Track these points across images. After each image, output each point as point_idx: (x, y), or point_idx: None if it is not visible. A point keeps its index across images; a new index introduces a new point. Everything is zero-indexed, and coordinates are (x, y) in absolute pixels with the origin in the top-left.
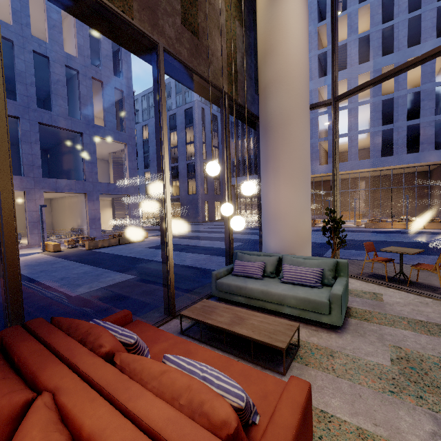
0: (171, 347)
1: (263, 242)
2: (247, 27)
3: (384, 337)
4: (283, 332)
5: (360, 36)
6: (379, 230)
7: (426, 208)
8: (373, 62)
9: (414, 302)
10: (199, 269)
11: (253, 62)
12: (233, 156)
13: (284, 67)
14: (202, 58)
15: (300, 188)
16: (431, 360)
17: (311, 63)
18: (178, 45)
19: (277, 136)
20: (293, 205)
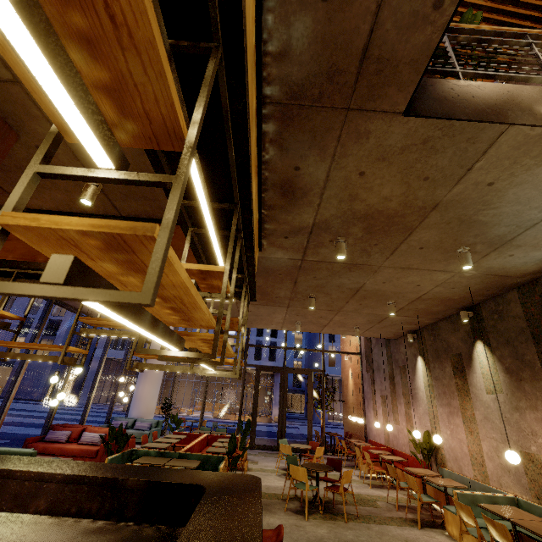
0: None
1: (129, 413)
2: None
3: None
4: None
5: None
6: (224, 420)
7: (269, 405)
8: None
9: None
10: None
11: None
12: None
13: None
14: None
15: (155, 386)
16: None
17: None
18: None
19: (151, 360)
20: (150, 394)
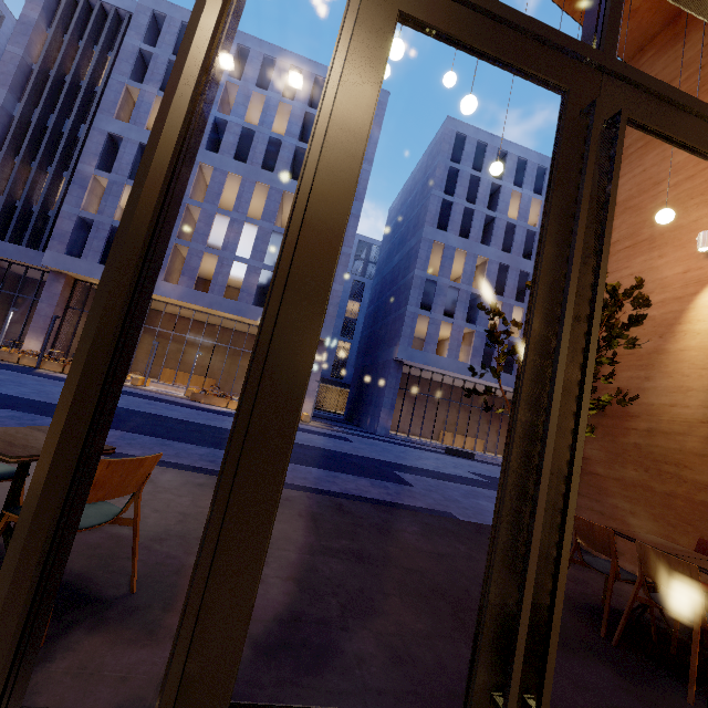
0: None
1: None
2: None
3: None
4: None
5: (272, 135)
6: (203, 406)
7: None
8: (277, 177)
9: None
10: None
11: None
12: None
13: None
14: None
15: None
16: None
17: None
18: None
19: None
20: None
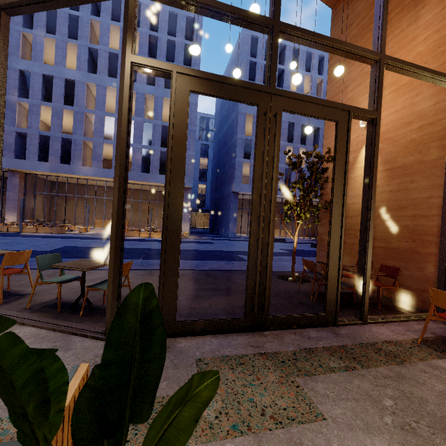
0: None
1: None
2: None
3: None
4: None
5: None
6: (125, 238)
7: None
8: (139, 85)
9: None
10: None
11: None
12: None
13: None
14: None
15: None
16: None
17: (80, 52)
18: None
19: None
20: None
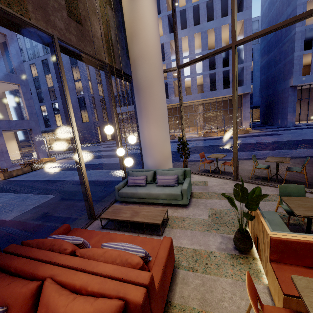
0: (101, 238)
1: (144, 161)
2: (116, 8)
3: (207, 205)
4: (159, 215)
5: (193, 5)
6: (210, 138)
7: None
8: (202, 25)
9: (221, 183)
10: (103, 182)
11: (123, 35)
12: (114, 91)
13: (145, 48)
14: (87, 41)
15: (162, 127)
16: (224, 211)
17: (163, 21)
18: (68, 34)
19: (145, 94)
20: (159, 138)
